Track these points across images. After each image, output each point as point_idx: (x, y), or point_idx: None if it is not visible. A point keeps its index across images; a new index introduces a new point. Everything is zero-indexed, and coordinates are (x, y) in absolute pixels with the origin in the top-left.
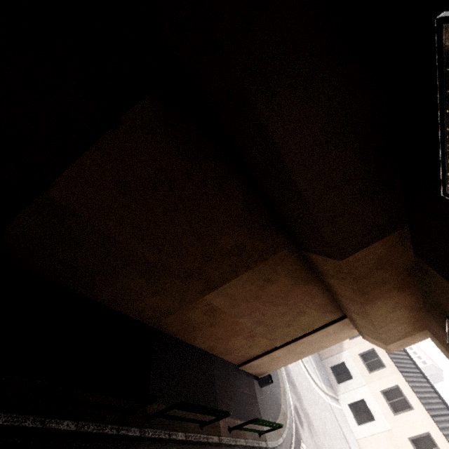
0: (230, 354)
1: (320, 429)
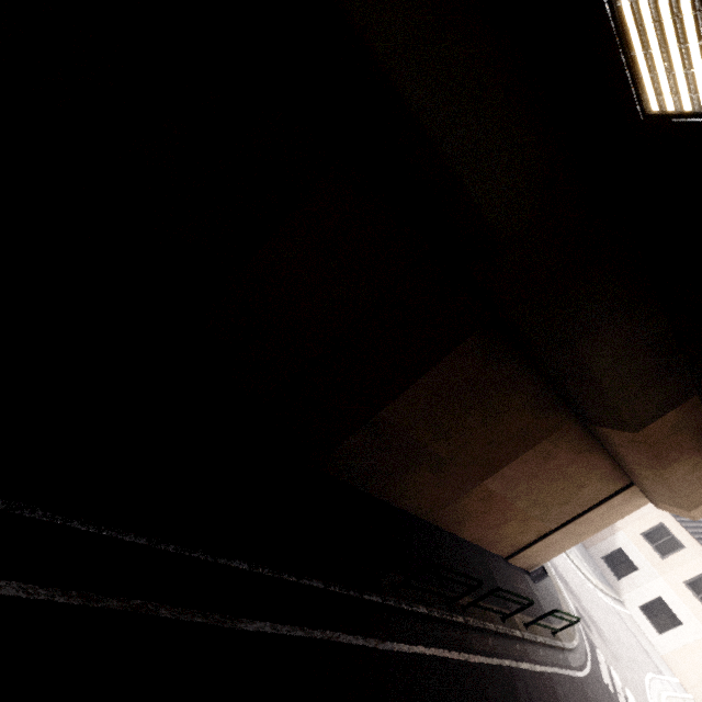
0: (498, 545)
1: (612, 636)
